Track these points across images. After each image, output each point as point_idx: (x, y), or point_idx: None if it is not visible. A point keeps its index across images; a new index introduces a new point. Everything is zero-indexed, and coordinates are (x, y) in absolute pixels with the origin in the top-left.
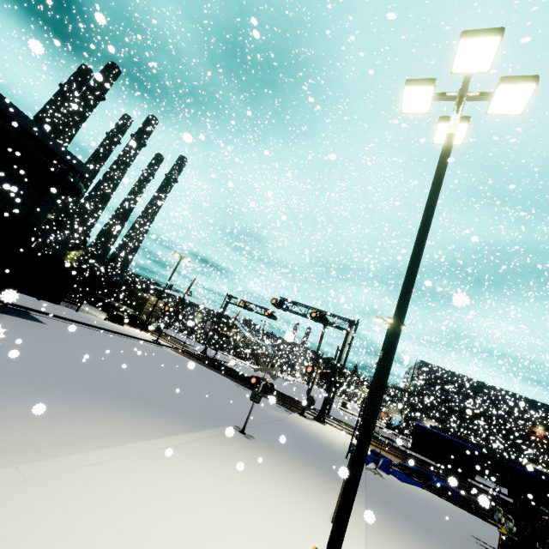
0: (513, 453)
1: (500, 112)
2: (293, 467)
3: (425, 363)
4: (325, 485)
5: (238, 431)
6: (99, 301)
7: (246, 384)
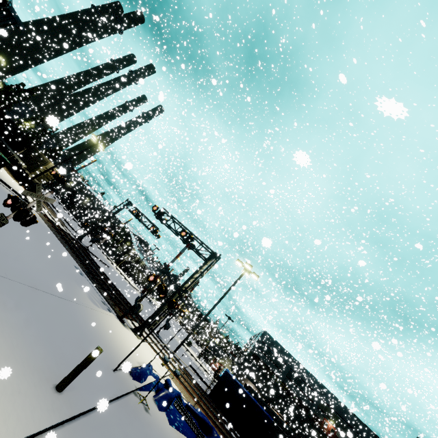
0: (303, 435)
1: None
2: None
3: (268, 334)
4: None
5: None
6: (1, 147)
7: (90, 273)
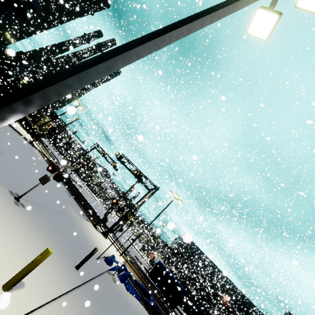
0: (207, 304)
1: (305, 7)
2: (32, 238)
3: None
4: (47, 261)
5: (14, 196)
6: None
7: (74, 194)
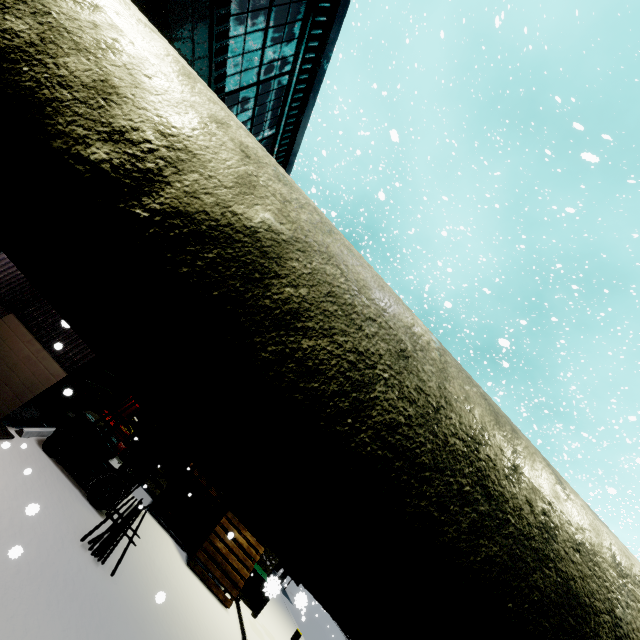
0: None
1: None
2: None
3: None
4: None
5: None
6: None
7: None
